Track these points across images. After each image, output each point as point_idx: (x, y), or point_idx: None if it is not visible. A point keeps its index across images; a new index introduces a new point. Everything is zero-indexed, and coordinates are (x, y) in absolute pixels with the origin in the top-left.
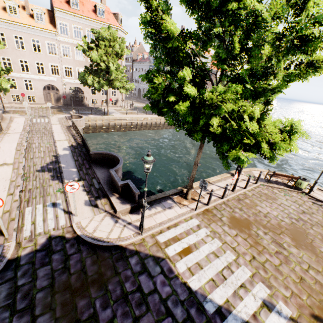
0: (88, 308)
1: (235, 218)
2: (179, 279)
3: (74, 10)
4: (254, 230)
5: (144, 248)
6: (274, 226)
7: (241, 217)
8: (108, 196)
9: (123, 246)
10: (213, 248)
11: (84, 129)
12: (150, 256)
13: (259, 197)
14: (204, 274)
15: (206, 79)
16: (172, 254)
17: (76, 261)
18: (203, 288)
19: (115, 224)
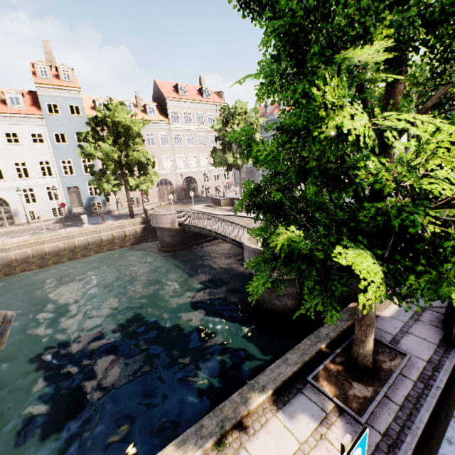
0: None
1: None
2: None
3: (182, 97)
4: None
5: None
6: None
7: None
8: None
9: None
10: None
11: None
12: None
13: None
14: None
15: None
16: None
17: None
18: None
19: None
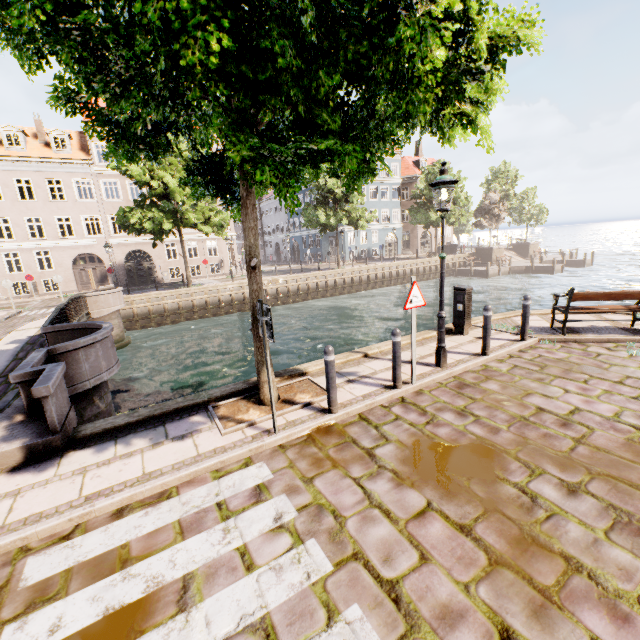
0: None
1: (435, 442)
2: None
3: None
4: (513, 483)
5: None
6: (610, 454)
7: (460, 438)
8: None
9: None
10: (274, 594)
11: (140, 322)
12: None
13: (538, 371)
14: None
15: None
16: None
17: None
18: None
19: None
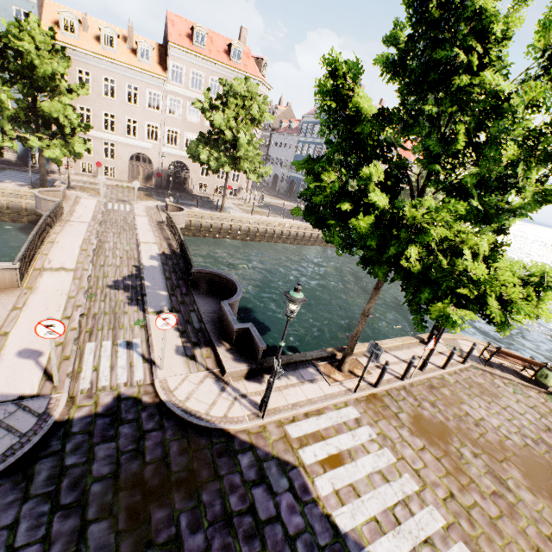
0: (167, 525)
1: (423, 418)
2: (319, 508)
3: (197, 48)
4: (454, 446)
5: (263, 442)
6: (492, 445)
7: (433, 419)
8: (213, 344)
9: (230, 431)
10: (380, 463)
11: (181, 229)
12: (273, 458)
13: (468, 388)
14: (362, 507)
15: (402, 182)
16: (310, 461)
17: (155, 443)
18: (358, 532)
19: (220, 393)
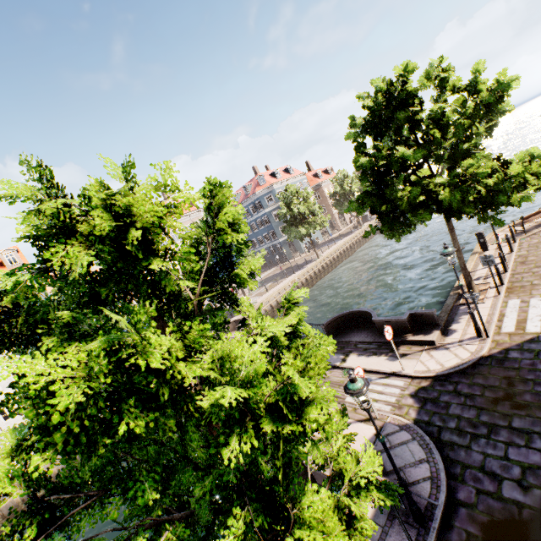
0: (538, 396)
1: None
2: None
3: None
4: None
5: (506, 344)
6: None
7: None
8: (401, 341)
9: (485, 355)
10: None
11: None
12: (523, 343)
13: (537, 248)
14: None
15: None
16: (538, 329)
17: (468, 388)
18: None
19: (449, 350)
